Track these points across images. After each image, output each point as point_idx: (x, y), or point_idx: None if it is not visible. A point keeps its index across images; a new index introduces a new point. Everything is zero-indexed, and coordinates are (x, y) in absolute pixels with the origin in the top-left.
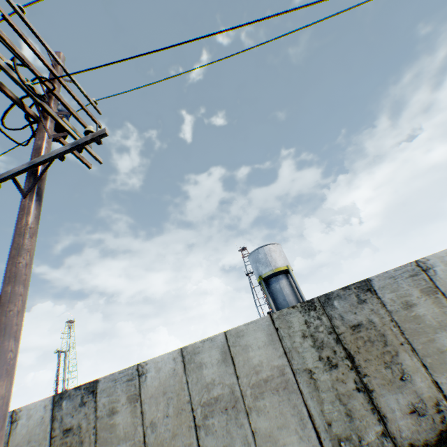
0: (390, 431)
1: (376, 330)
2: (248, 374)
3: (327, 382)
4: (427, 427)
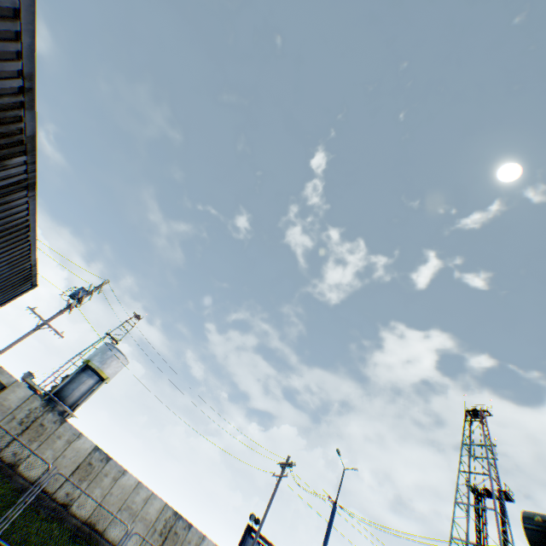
0: (4, 450)
1: (45, 431)
2: (3, 397)
3: (14, 425)
4: (12, 459)
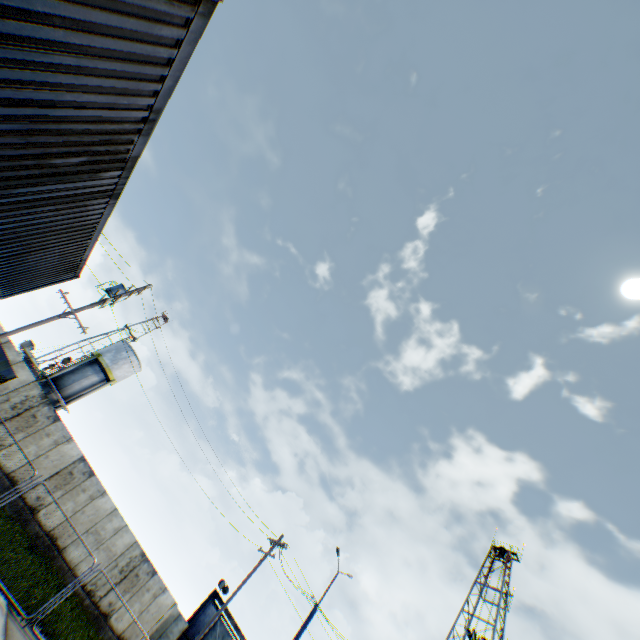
0: None
1: (35, 424)
2: None
3: (6, 407)
4: None
